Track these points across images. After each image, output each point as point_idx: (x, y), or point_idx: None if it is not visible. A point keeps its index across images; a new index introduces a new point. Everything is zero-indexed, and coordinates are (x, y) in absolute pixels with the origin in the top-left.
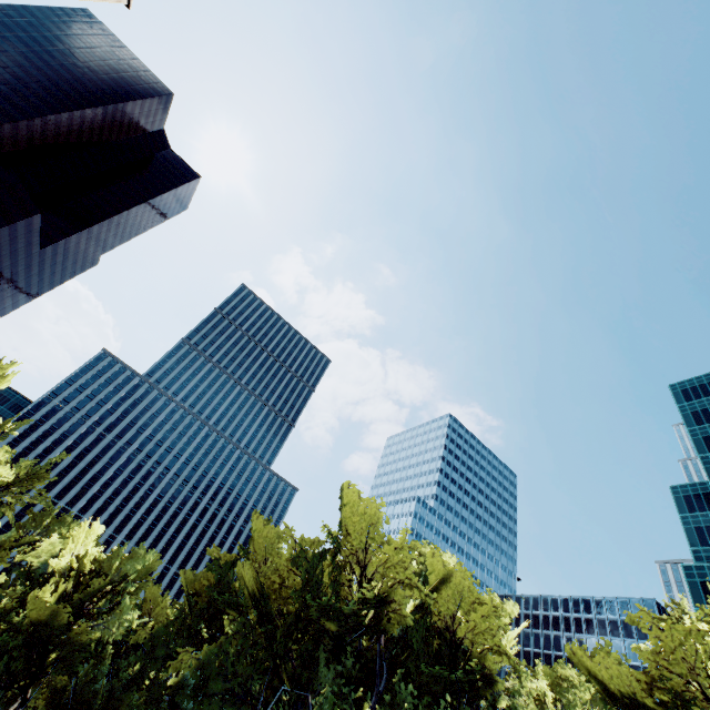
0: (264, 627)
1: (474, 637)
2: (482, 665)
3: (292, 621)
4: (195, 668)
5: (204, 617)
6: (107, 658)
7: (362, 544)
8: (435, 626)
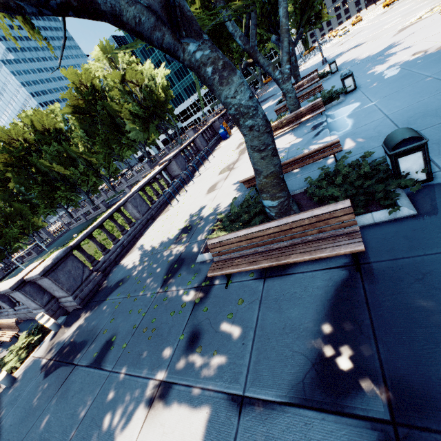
0: (14, 166)
1: (50, 125)
2: (57, 128)
3: (16, 160)
4: (15, 184)
5: (3, 182)
6: (0, 205)
7: (6, 136)
8: (42, 131)
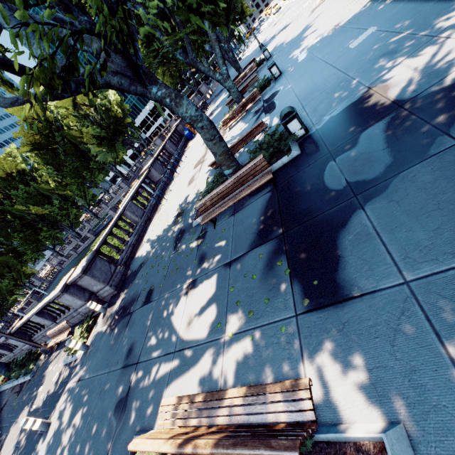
0: None
1: (12, 169)
2: (20, 170)
3: None
4: None
5: None
6: None
7: None
8: (6, 177)
